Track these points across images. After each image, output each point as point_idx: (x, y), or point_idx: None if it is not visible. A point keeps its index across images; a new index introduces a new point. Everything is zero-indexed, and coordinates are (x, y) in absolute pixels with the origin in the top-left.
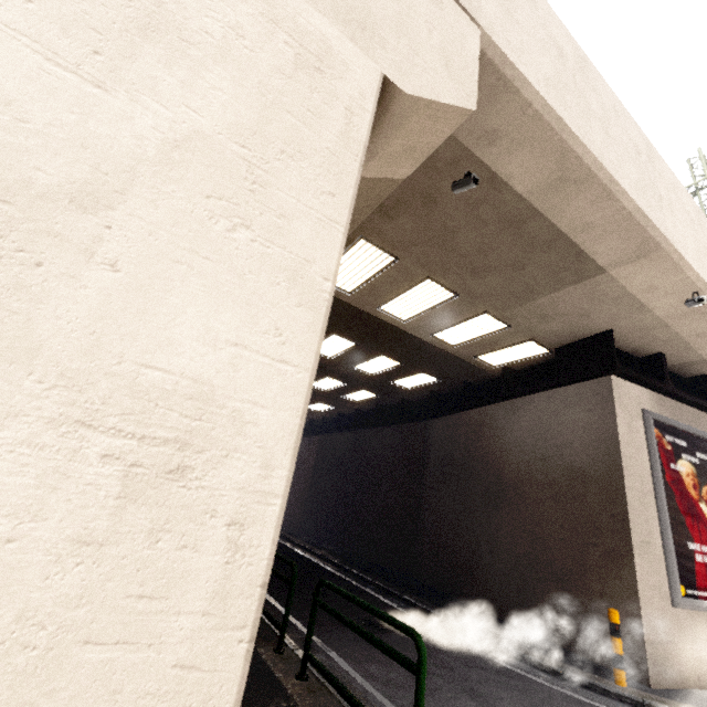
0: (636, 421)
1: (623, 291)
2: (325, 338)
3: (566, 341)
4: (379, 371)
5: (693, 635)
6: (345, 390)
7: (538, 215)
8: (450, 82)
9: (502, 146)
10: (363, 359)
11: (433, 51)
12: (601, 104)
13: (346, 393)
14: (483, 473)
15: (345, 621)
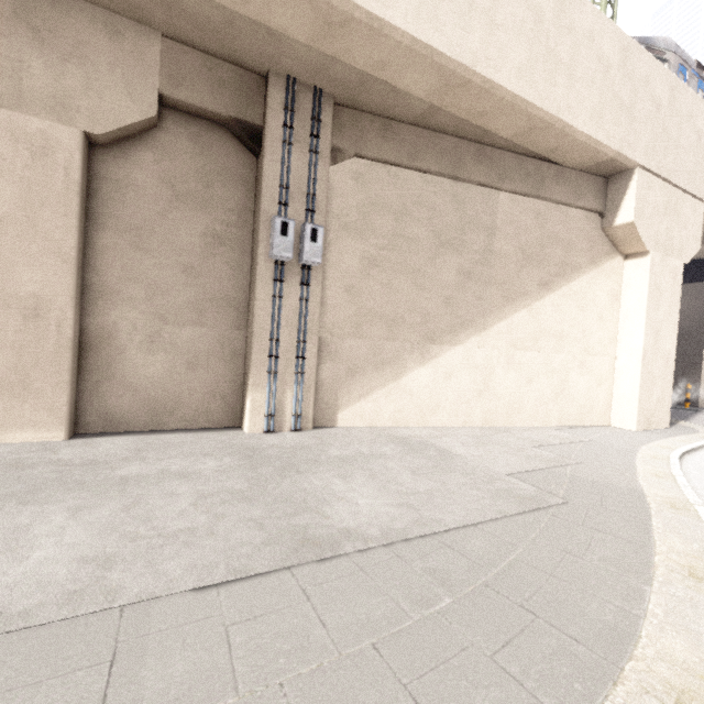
0: None
1: None
2: None
3: None
4: None
5: None
6: None
7: None
8: (695, 245)
9: None
10: None
11: (692, 237)
12: None
13: None
14: None
15: None
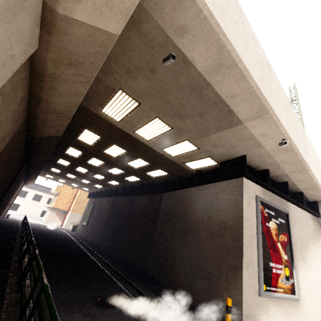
0: (252, 201)
1: (251, 135)
2: (110, 146)
3: (225, 159)
4: (139, 167)
5: (267, 311)
6: (124, 175)
7: (209, 86)
8: None
9: (188, 38)
10: (131, 159)
11: None
12: (246, 33)
13: (125, 177)
14: (182, 221)
15: (40, 318)
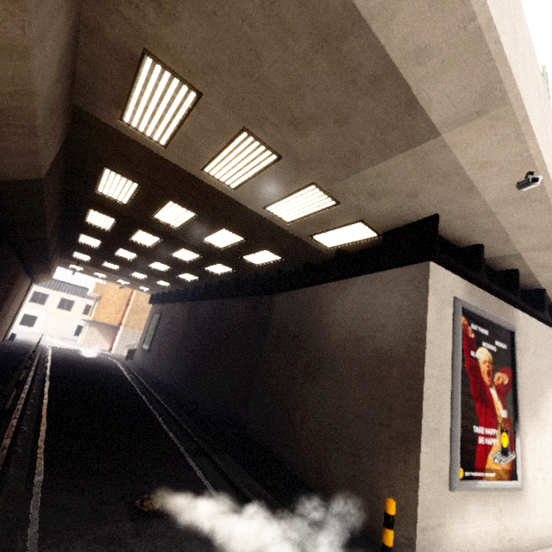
0: (447, 308)
1: (455, 164)
2: (163, 205)
3: (394, 225)
4: (227, 246)
5: (463, 515)
6: (204, 262)
7: (361, 24)
8: None
9: None
10: (209, 232)
11: None
12: None
13: (206, 266)
14: (307, 346)
15: None
